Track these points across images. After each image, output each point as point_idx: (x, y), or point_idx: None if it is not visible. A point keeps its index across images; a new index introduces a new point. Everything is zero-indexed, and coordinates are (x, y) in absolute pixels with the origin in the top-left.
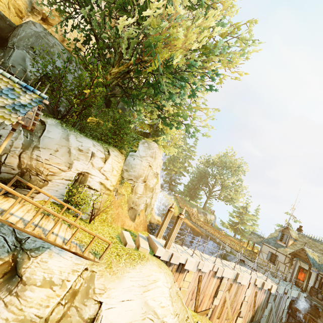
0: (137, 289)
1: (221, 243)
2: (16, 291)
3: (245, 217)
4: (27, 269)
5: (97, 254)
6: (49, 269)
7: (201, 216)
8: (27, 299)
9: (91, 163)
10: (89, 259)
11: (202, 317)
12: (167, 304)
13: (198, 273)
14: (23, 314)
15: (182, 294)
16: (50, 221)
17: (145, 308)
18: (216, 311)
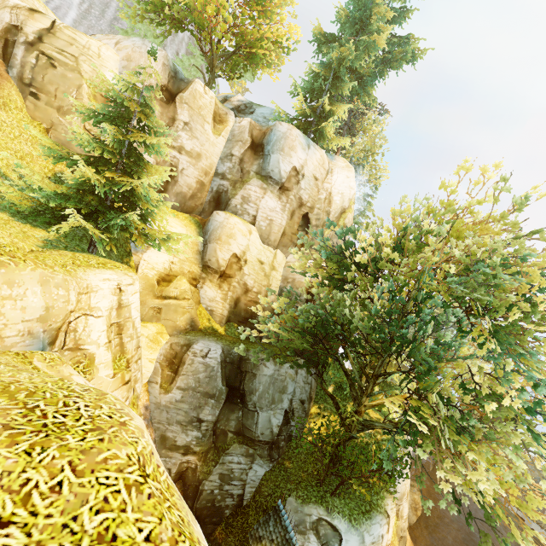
0: None
1: None
2: None
3: None
4: None
5: None
6: None
7: None
8: None
9: (381, 545)
10: None
11: None
12: None
13: None
14: None
15: None
16: None
17: None
18: None
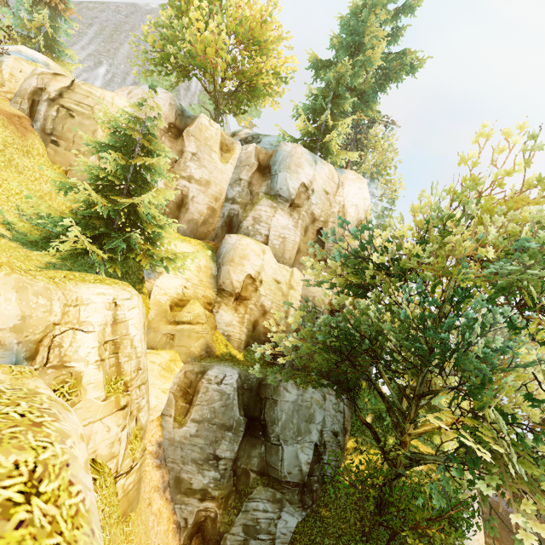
0: None
1: None
2: None
3: None
4: None
5: None
6: None
7: None
8: None
9: None
10: None
11: None
12: None
13: None
14: None
15: None
16: None
17: None
18: None
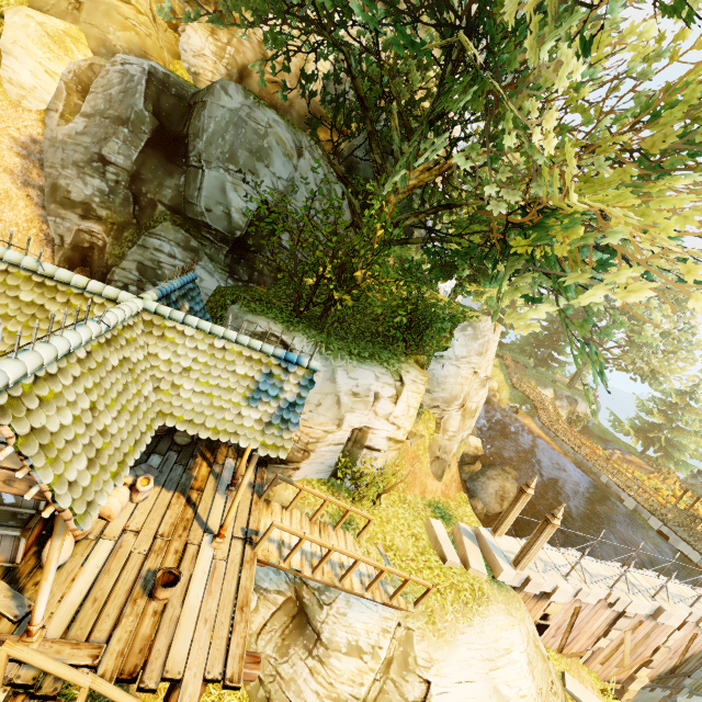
0: (480, 665)
1: (613, 486)
2: (319, 655)
3: (683, 416)
4: (323, 624)
5: (407, 592)
6: (351, 626)
7: (563, 411)
8: (335, 669)
9: (373, 411)
10: (401, 609)
11: (571, 660)
12: (528, 687)
13: (573, 603)
14: (336, 691)
15: (539, 630)
16: (331, 536)
17: (495, 697)
18: (600, 654)
